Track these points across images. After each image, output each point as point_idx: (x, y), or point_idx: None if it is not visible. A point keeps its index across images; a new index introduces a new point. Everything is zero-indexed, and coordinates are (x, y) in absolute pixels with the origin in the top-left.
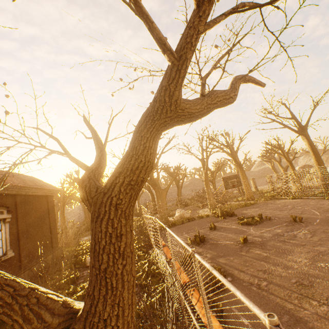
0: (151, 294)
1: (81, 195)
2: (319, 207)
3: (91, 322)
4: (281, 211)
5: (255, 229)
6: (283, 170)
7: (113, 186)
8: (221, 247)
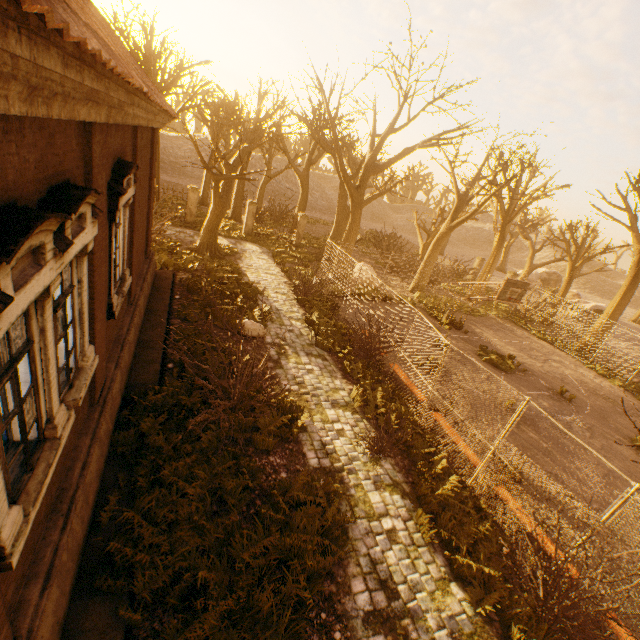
0: (445, 474)
1: None
2: (582, 380)
3: None
4: (531, 358)
5: (509, 382)
6: (528, 269)
7: None
8: (476, 400)
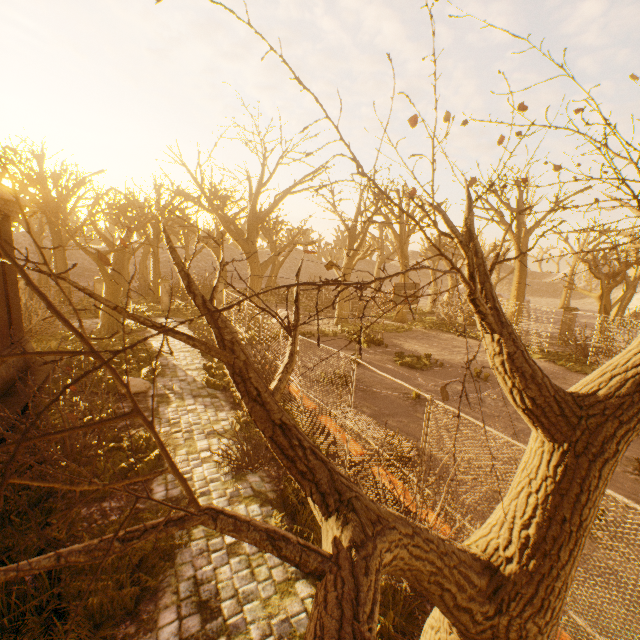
0: None
1: (535, 398)
2: None
3: (548, 586)
4: (453, 354)
5: (424, 377)
6: (451, 284)
7: (639, 415)
8: (382, 399)
